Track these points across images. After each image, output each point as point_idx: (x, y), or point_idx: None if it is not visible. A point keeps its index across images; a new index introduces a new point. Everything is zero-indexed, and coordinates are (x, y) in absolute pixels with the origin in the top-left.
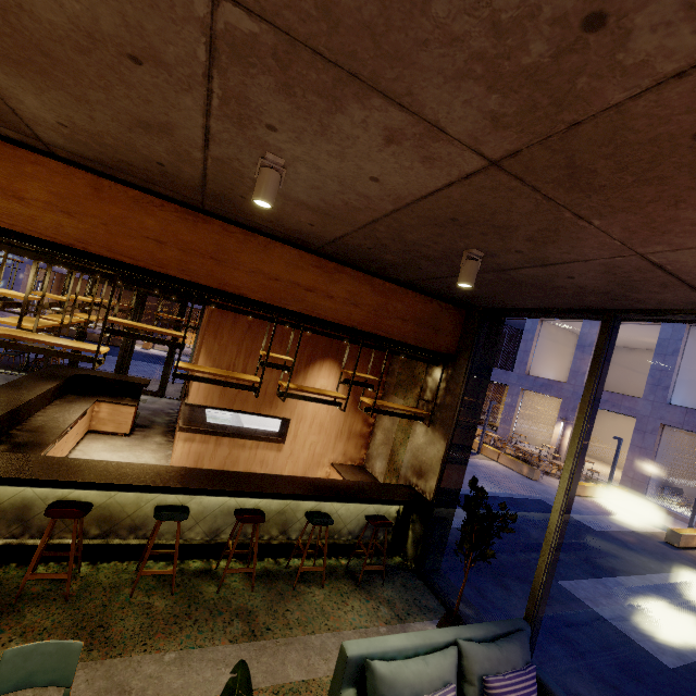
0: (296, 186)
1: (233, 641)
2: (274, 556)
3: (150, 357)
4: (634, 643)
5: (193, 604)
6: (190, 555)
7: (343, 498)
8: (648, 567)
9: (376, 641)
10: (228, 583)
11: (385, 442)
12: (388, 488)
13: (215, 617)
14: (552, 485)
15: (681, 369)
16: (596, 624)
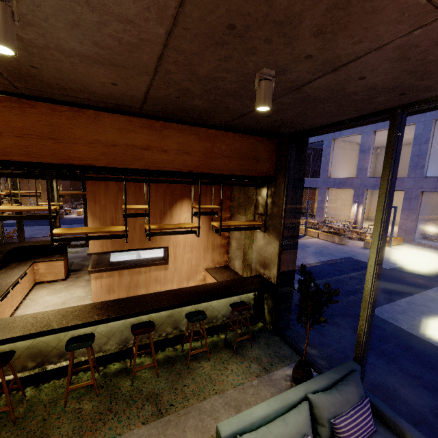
0: (56, 30)
1: (145, 422)
2: (172, 345)
3: (83, 220)
4: (425, 341)
5: (113, 399)
6: (110, 361)
7: (210, 298)
8: (424, 285)
9: (244, 415)
10: (140, 375)
11: (238, 247)
12: (244, 281)
13: (131, 406)
14: (355, 245)
15: (431, 152)
16: (398, 335)
